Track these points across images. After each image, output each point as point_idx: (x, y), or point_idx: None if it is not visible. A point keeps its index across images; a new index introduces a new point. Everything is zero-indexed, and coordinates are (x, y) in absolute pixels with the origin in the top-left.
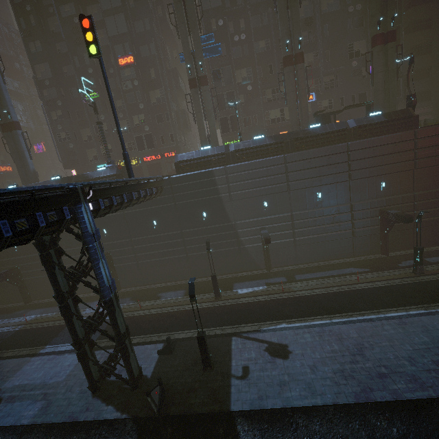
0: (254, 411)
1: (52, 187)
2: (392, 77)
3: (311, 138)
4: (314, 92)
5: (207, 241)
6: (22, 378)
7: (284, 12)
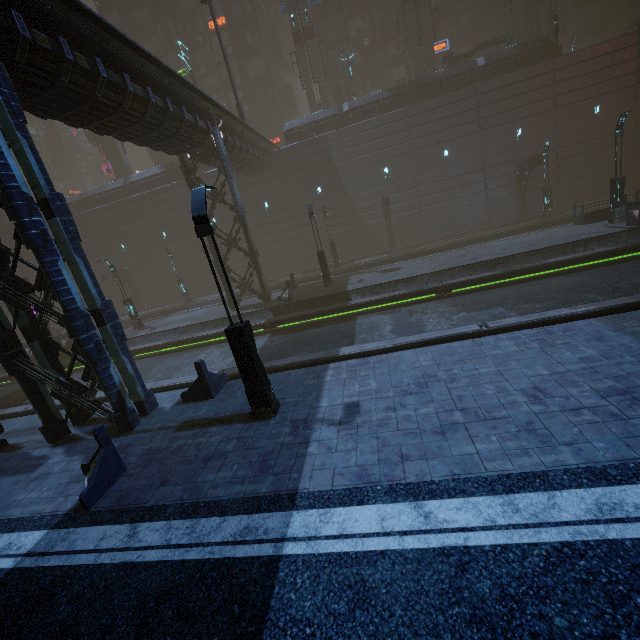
0: (365, 289)
1: (205, 94)
2: (535, 0)
3: (434, 85)
4: (448, 37)
5: (323, 205)
6: (166, 321)
7: None
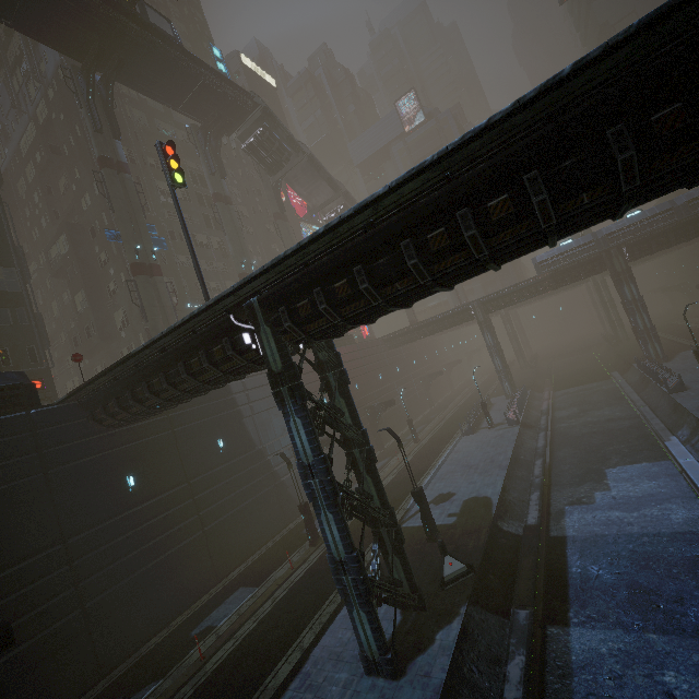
0: (497, 511)
1: None
2: None
3: None
4: None
5: (281, 453)
6: None
7: (234, 237)
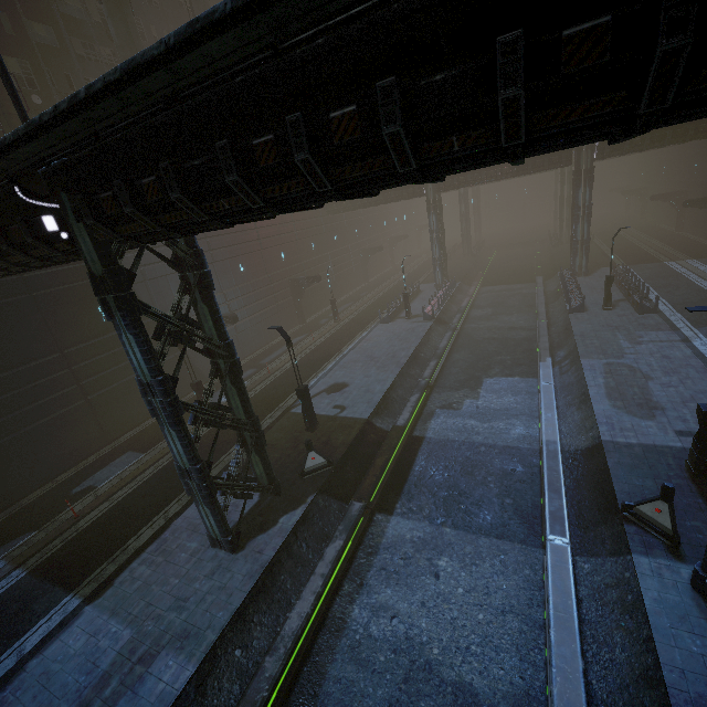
0: (376, 409)
1: None
2: None
3: None
4: None
5: None
6: None
7: (115, 10)
